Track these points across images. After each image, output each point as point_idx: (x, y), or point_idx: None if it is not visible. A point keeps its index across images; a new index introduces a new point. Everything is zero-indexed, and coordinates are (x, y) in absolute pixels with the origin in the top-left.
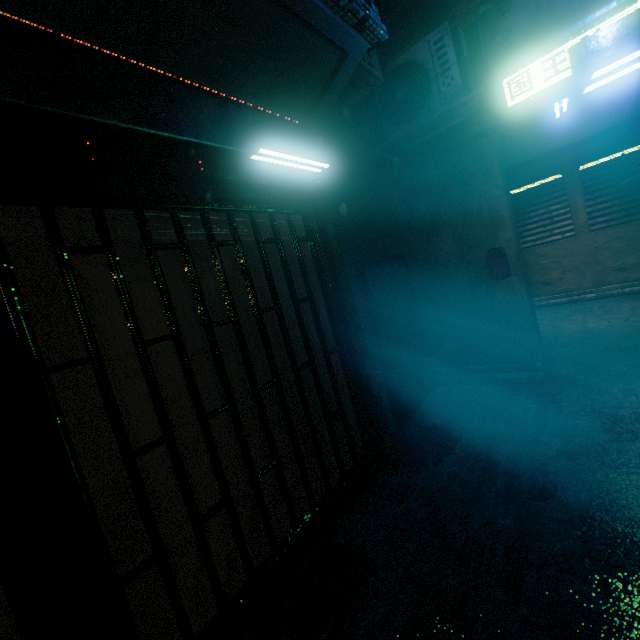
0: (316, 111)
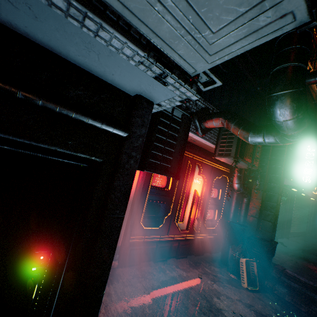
0: None
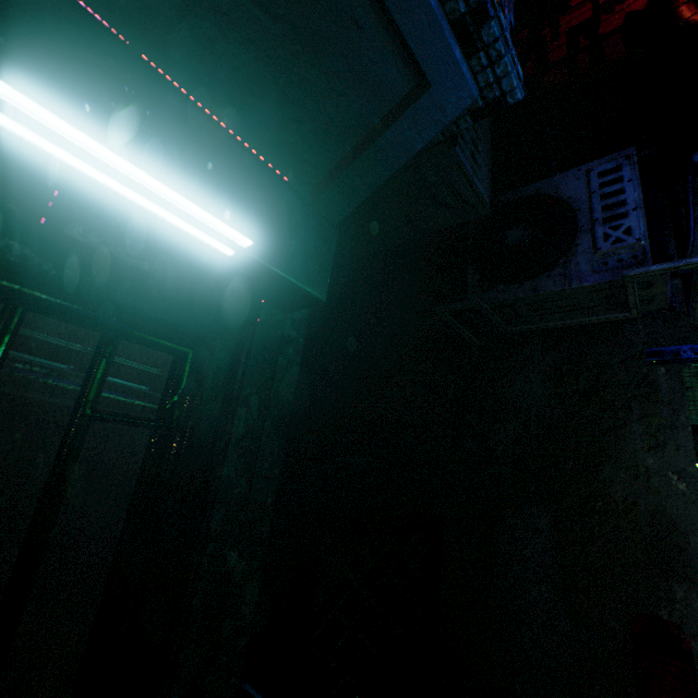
0: (337, 181)
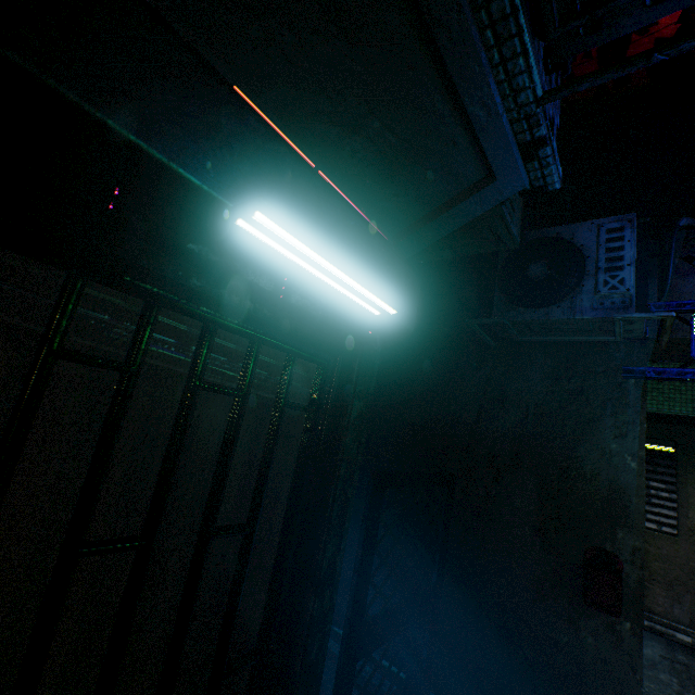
0: (415, 233)
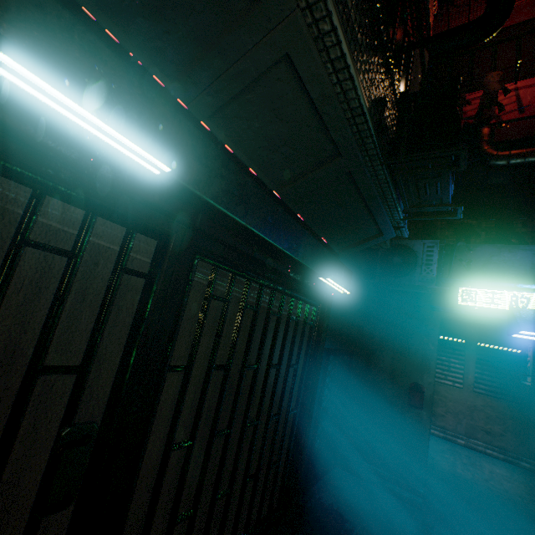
0: (348, 249)
